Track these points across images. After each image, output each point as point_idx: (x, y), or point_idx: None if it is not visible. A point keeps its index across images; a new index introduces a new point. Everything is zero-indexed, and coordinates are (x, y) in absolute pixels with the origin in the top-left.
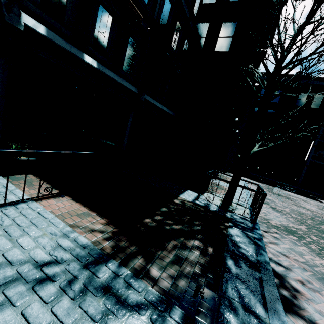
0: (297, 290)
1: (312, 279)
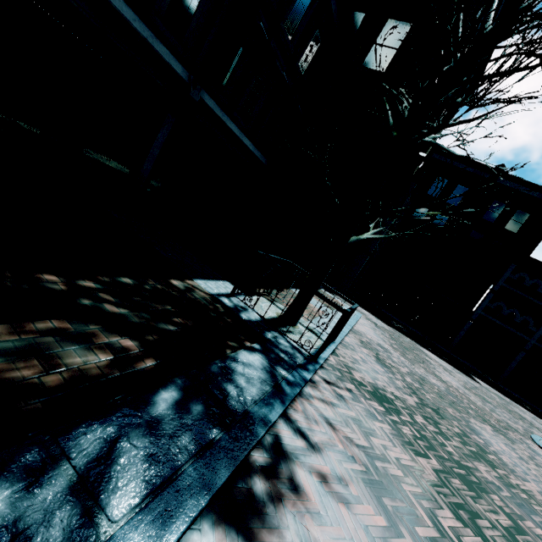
0: (298, 488)
1: (353, 478)
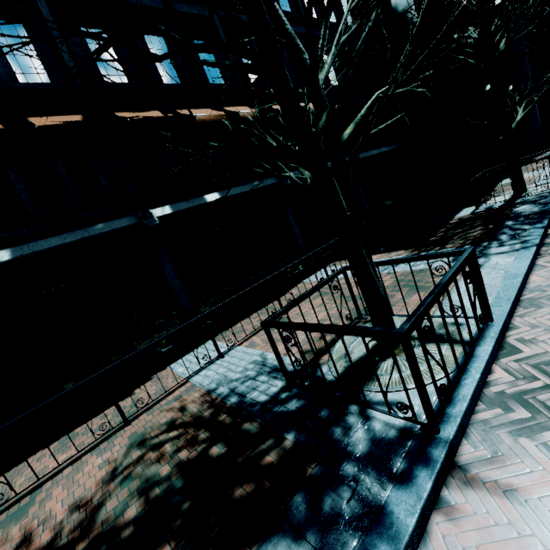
0: None
1: None
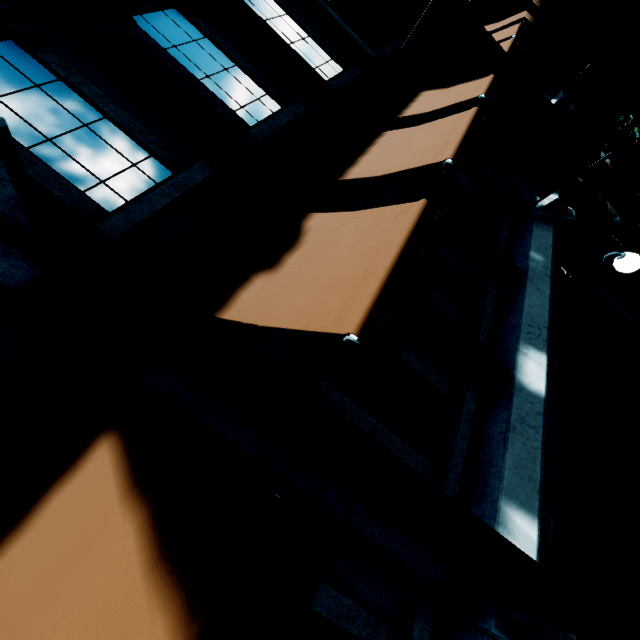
0: None
1: None
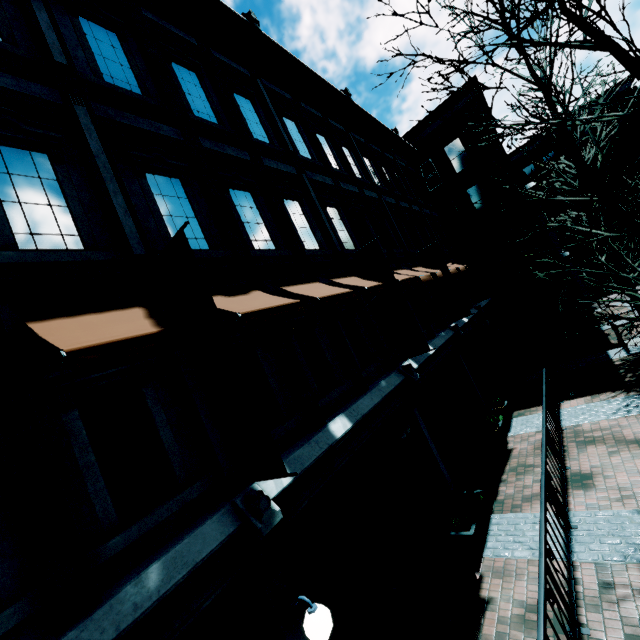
0: None
1: None
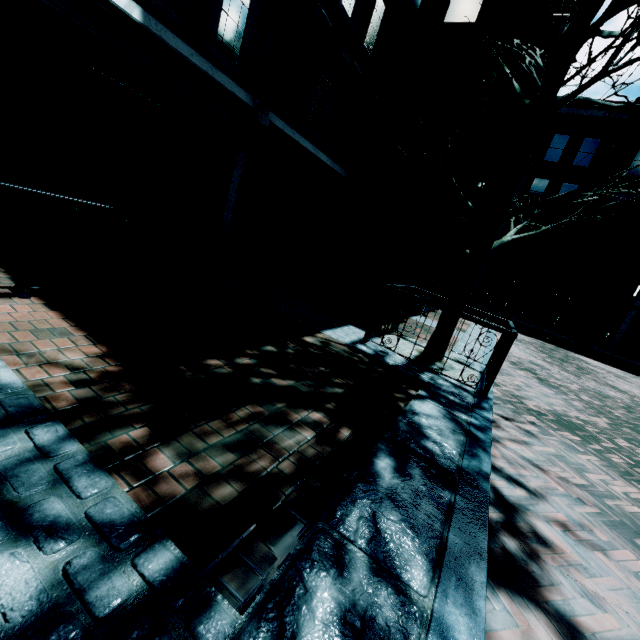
0: (546, 541)
1: (592, 523)
